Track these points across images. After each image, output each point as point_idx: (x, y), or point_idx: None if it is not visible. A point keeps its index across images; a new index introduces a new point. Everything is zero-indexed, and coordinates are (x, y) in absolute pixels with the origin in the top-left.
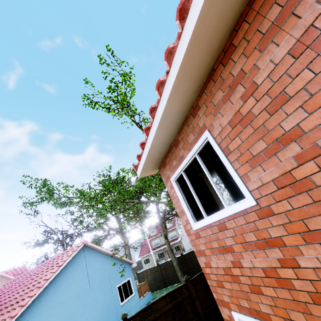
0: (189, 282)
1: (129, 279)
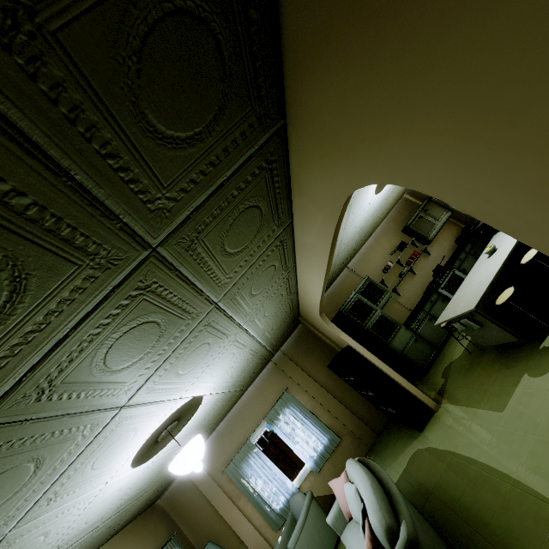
0: (274, 437)
1: (266, 430)
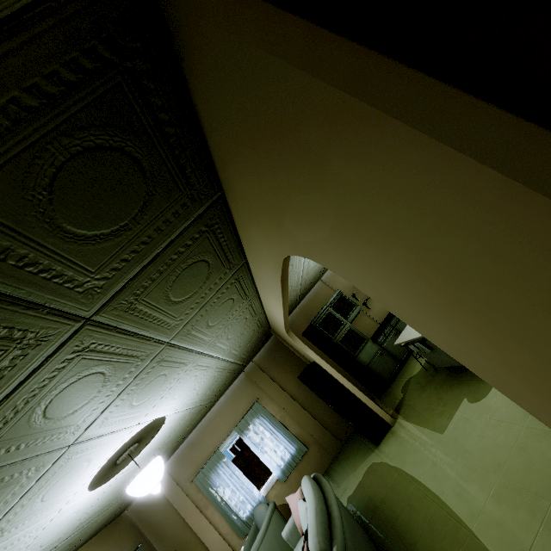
0: None
1: None
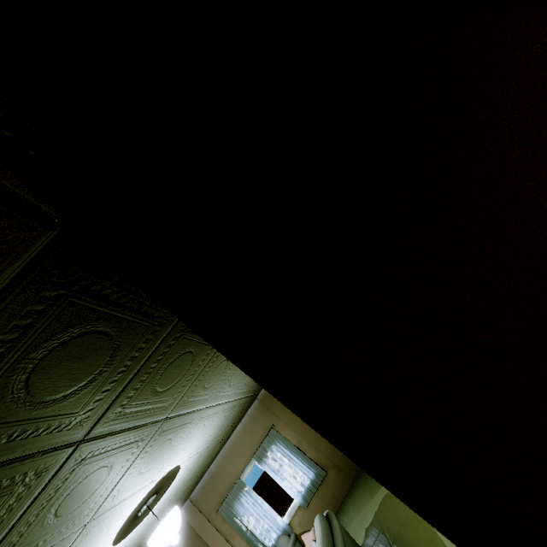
0: None
1: None
